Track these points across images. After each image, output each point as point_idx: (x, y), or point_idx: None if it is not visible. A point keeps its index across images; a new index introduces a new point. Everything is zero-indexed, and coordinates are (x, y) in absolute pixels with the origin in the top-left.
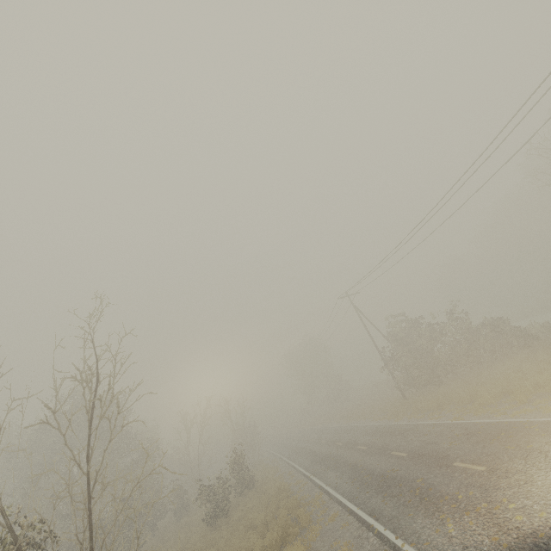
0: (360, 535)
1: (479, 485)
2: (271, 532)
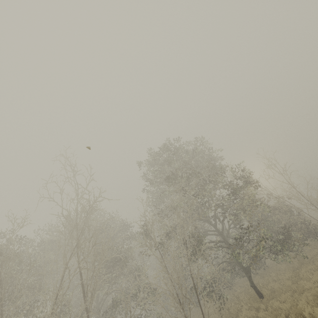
0: None
1: None
2: None
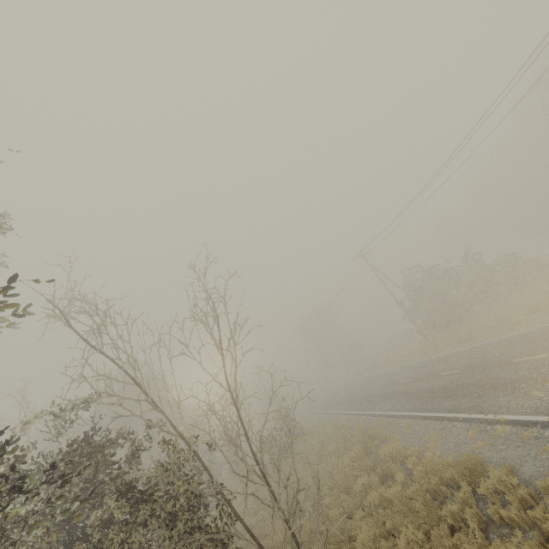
0: (445, 427)
1: (547, 364)
2: (356, 446)
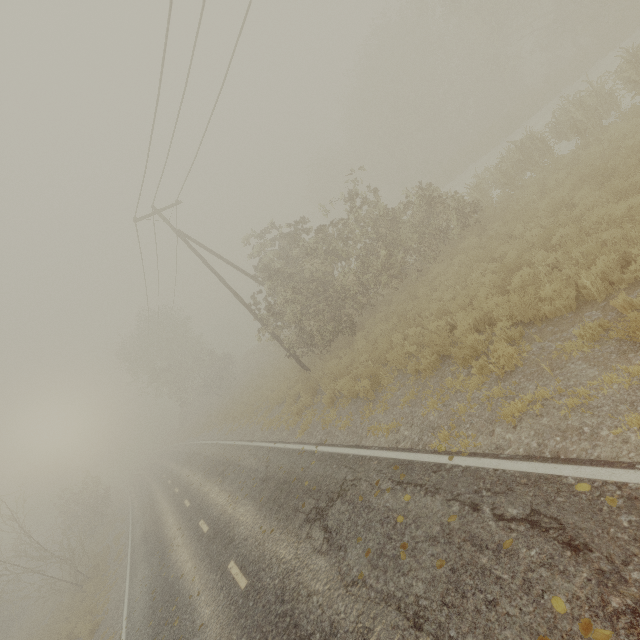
0: None
1: None
2: None
